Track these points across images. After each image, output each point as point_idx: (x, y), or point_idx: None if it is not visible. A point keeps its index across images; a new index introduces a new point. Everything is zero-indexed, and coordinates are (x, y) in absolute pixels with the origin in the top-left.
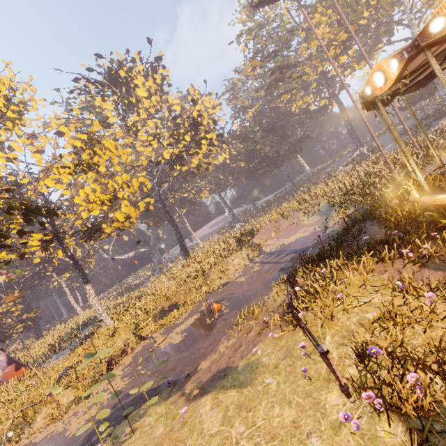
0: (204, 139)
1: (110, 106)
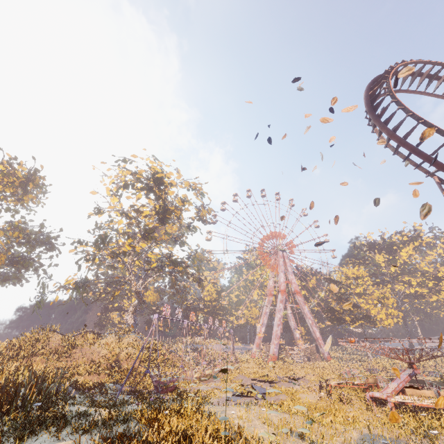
0: (443, 288)
1: (382, 257)
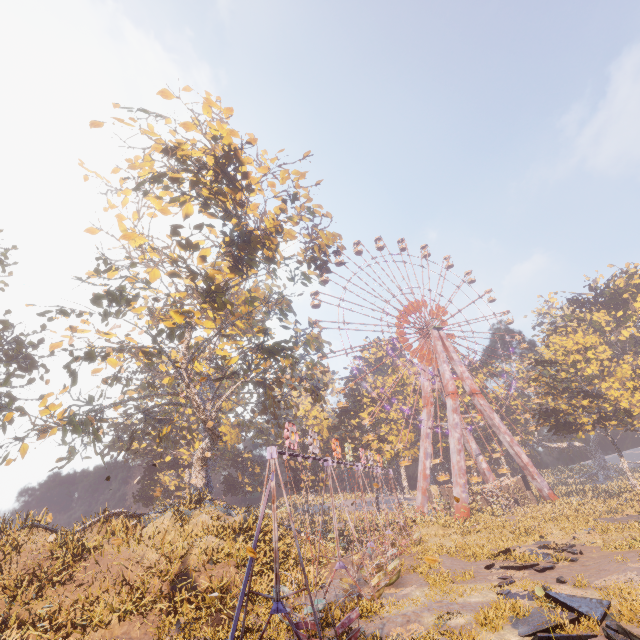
0: None
1: (604, 317)
